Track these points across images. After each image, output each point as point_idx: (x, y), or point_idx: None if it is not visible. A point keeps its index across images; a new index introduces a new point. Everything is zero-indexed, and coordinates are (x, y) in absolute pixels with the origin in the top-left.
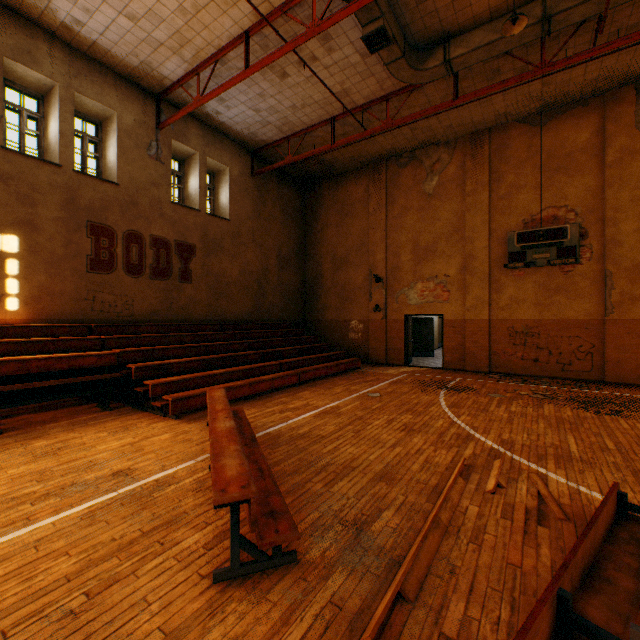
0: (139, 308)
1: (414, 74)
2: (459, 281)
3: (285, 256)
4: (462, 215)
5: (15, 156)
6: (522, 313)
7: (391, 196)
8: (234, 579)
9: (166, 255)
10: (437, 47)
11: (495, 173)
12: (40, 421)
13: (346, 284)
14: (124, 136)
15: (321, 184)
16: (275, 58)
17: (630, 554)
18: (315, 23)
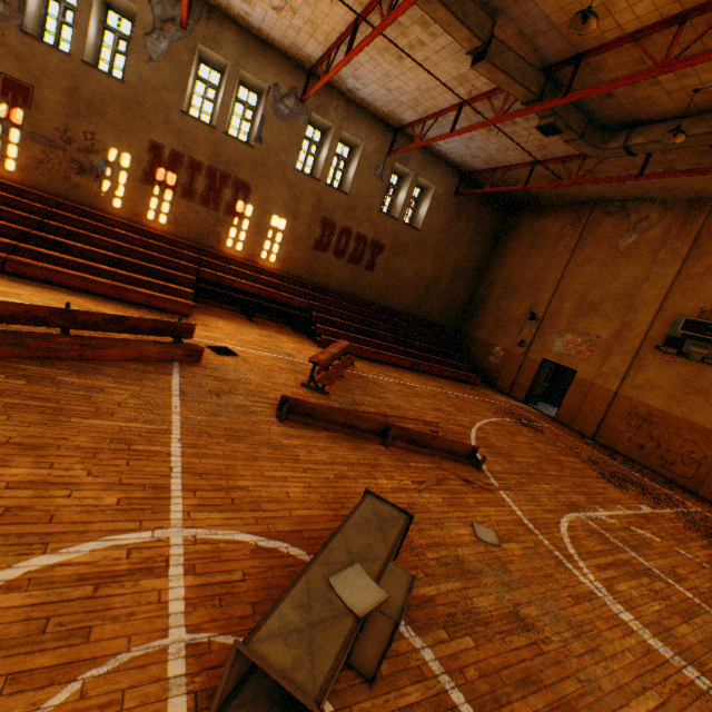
0: (333, 280)
1: (594, 150)
2: (606, 346)
3: (461, 270)
4: (641, 282)
5: (299, 173)
6: (651, 398)
7: (582, 242)
8: (307, 388)
9: (362, 248)
10: (623, 130)
11: (697, 249)
12: (266, 324)
13: (506, 312)
14: (363, 160)
15: (525, 211)
16: (469, 131)
17: (443, 455)
18: (500, 115)
